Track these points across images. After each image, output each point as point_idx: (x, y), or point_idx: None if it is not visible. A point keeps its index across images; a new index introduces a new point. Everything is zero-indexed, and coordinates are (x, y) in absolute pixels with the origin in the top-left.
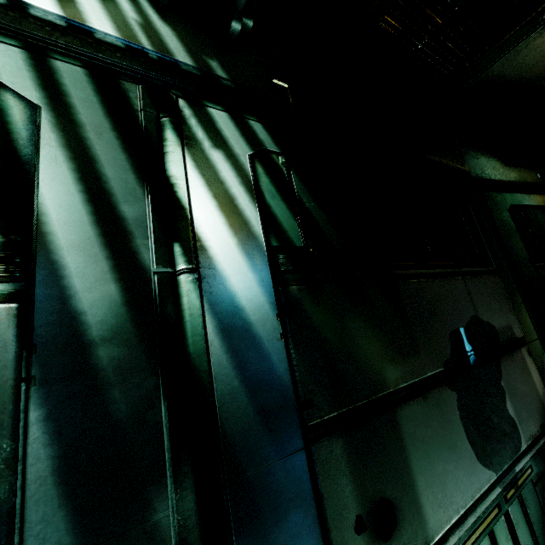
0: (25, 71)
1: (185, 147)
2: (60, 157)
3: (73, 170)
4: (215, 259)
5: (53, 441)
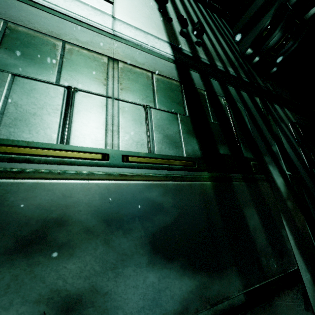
0: (237, 96)
1: (275, 122)
2: (254, 128)
3: (258, 133)
4: (298, 169)
5: (291, 233)
